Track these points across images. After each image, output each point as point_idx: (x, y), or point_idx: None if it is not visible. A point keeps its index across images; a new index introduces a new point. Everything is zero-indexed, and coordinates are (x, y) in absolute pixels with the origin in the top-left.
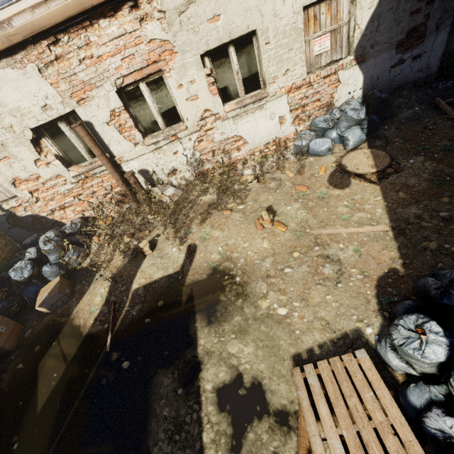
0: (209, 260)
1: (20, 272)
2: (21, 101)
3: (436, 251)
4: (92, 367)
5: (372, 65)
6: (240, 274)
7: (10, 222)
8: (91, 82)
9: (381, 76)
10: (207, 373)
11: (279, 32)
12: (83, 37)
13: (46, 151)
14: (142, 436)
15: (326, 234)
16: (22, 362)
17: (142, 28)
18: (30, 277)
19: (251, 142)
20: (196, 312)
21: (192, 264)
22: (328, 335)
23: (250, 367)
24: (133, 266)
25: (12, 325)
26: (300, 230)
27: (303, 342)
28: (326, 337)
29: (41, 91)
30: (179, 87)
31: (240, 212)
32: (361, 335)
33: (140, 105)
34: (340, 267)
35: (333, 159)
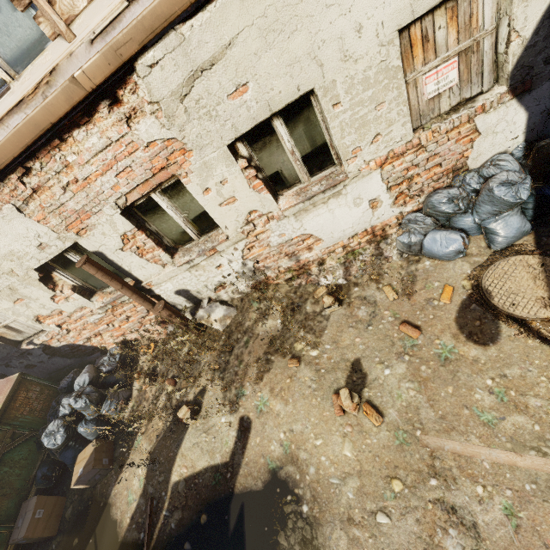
0: (267, 453)
1: (53, 437)
2: (12, 244)
3: None
4: None
5: (546, 92)
6: (309, 498)
7: (48, 352)
8: (86, 209)
9: None
10: None
11: (356, 83)
12: (58, 159)
13: (61, 284)
14: None
15: (451, 452)
16: None
17: (133, 130)
18: (64, 442)
19: (327, 238)
20: None
21: (245, 455)
22: None
23: None
24: (174, 440)
25: (51, 503)
26: (405, 428)
27: None
28: None
29: (30, 231)
30: (205, 192)
31: (311, 366)
32: None
33: (159, 218)
34: (477, 545)
35: (466, 269)
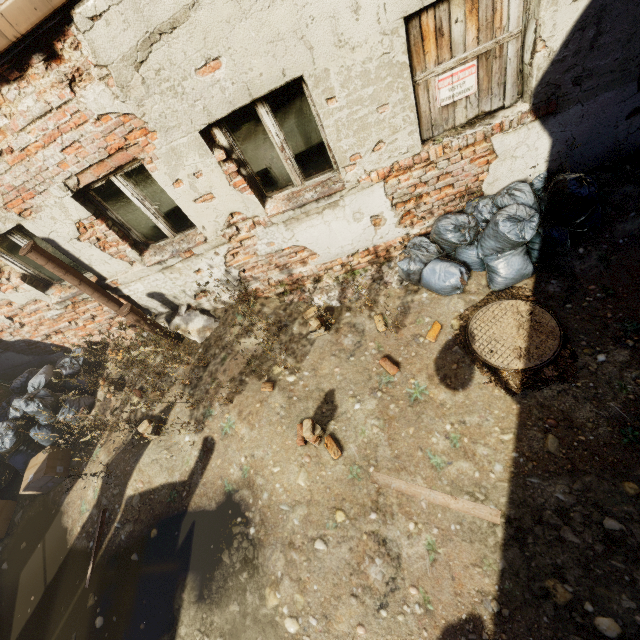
0: (226, 476)
1: (1, 440)
2: None
3: (565, 609)
4: (67, 606)
5: (573, 118)
6: (258, 521)
7: None
8: (28, 187)
9: (594, 136)
10: None
11: (354, 76)
12: None
13: (8, 271)
14: None
15: (396, 490)
16: (8, 560)
17: (78, 97)
18: (13, 446)
19: (323, 253)
20: (190, 569)
21: (204, 475)
22: None
23: None
24: (133, 454)
25: None
26: (361, 463)
27: None
28: None
29: None
30: (175, 184)
31: (284, 393)
32: None
33: (123, 206)
34: (396, 574)
35: (459, 307)
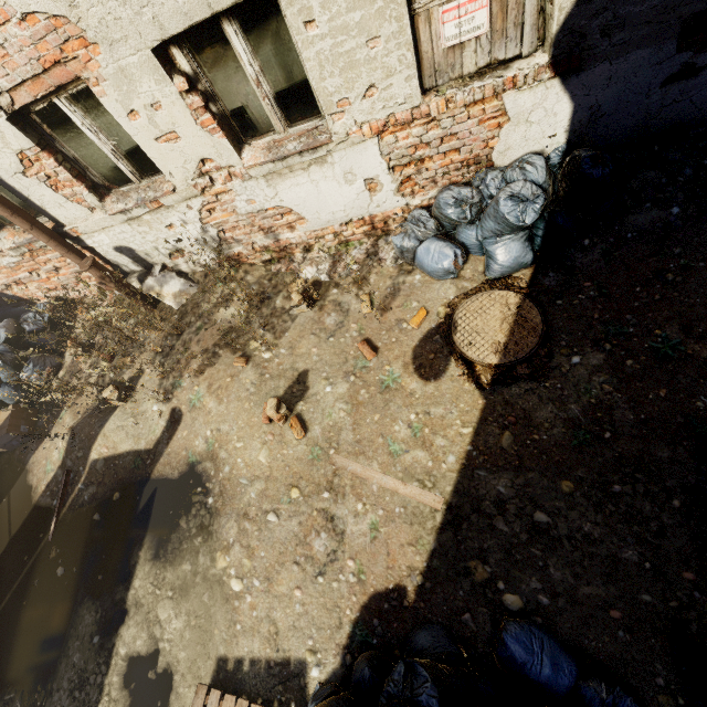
0: (191, 447)
1: None
2: None
3: (481, 586)
4: (31, 556)
5: (599, 79)
6: (217, 492)
7: None
8: None
9: (623, 105)
10: (127, 632)
11: None
12: None
13: None
14: (52, 671)
15: (352, 473)
16: None
17: None
18: None
19: (313, 218)
20: (149, 531)
21: (169, 446)
22: (269, 651)
23: (169, 649)
24: (99, 419)
25: None
26: (323, 445)
27: (239, 645)
28: (265, 653)
29: None
30: (130, 115)
31: (258, 369)
32: (303, 674)
33: (74, 138)
34: (338, 547)
35: (450, 293)
